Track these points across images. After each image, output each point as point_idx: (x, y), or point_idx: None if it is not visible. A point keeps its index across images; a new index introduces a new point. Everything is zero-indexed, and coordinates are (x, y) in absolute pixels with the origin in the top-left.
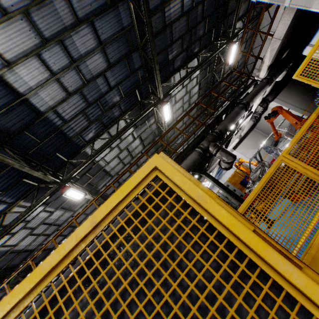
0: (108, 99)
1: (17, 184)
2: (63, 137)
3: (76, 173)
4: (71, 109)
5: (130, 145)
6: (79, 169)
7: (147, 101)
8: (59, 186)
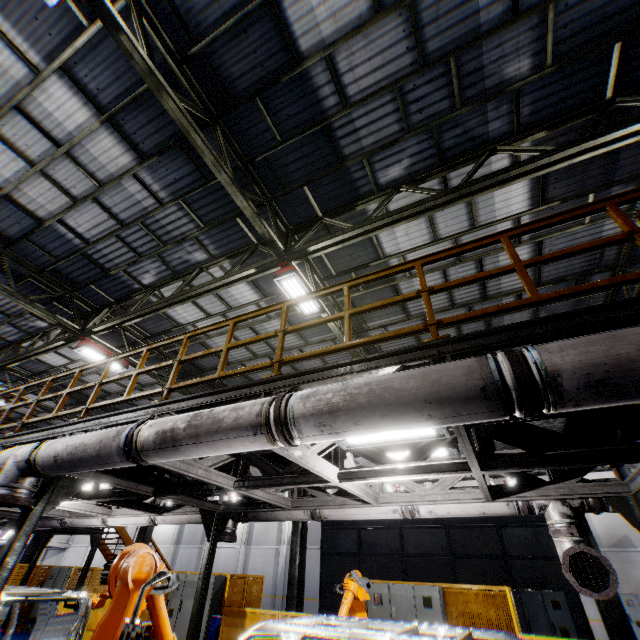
0: (490, 61)
1: (226, 221)
2: (330, 149)
3: (317, 246)
4: (370, 69)
5: (494, 257)
6: (327, 239)
7: (638, 101)
8: (277, 259)
